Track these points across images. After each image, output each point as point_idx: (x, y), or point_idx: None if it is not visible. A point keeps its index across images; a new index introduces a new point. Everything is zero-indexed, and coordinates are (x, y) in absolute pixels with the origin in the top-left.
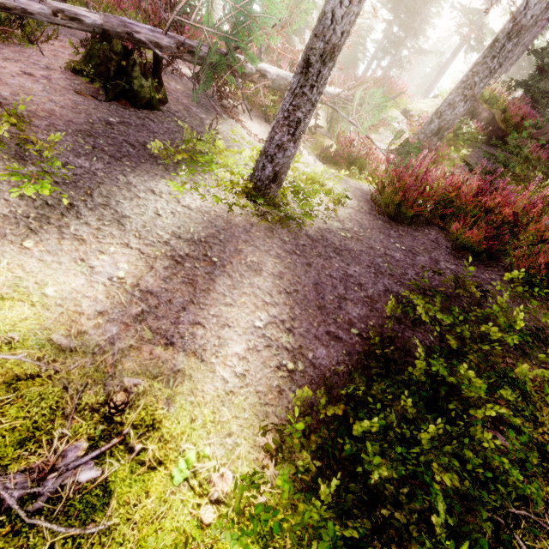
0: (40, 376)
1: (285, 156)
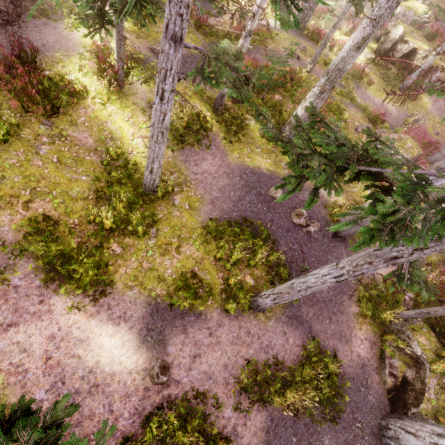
0: None
1: None
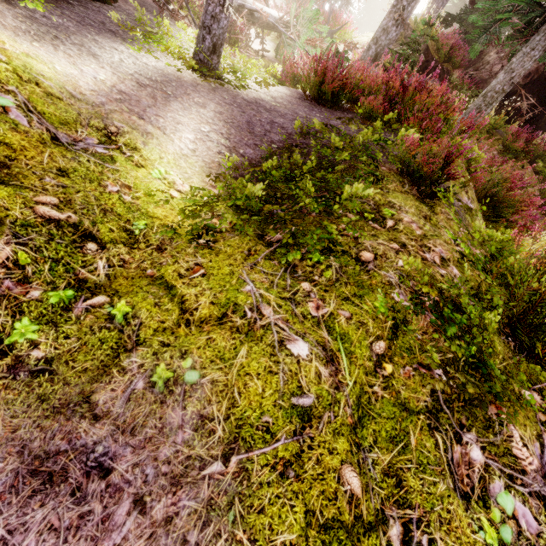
0: (64, 101)
1: (219, 27)
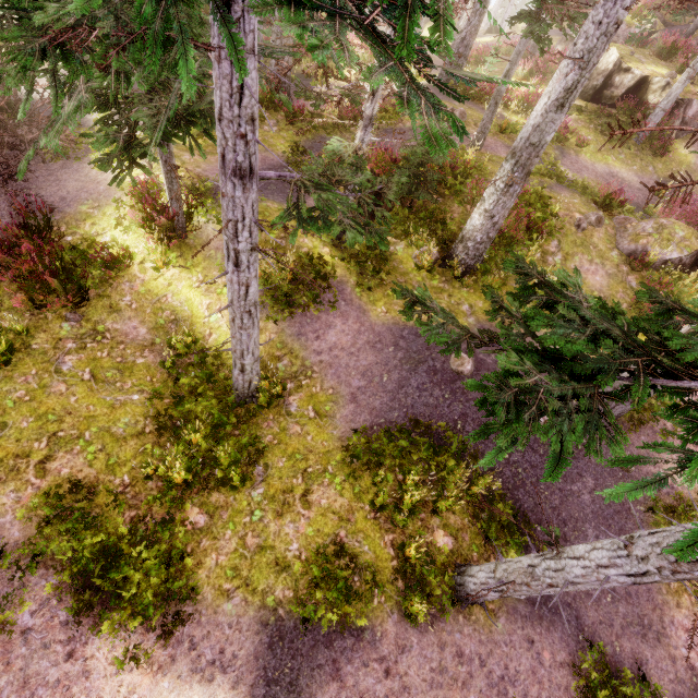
0: None
1: None
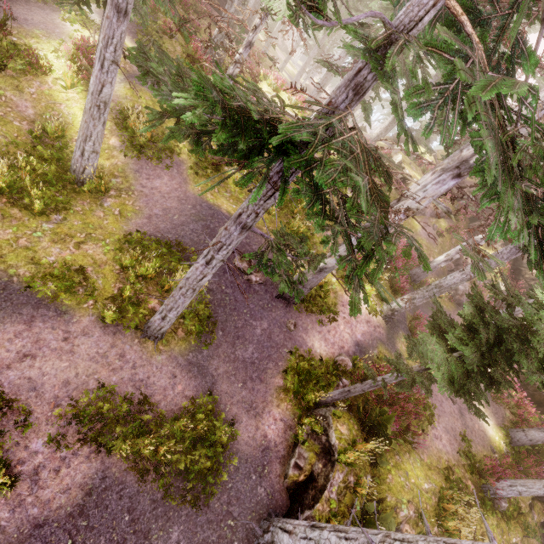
0: None
1: None
